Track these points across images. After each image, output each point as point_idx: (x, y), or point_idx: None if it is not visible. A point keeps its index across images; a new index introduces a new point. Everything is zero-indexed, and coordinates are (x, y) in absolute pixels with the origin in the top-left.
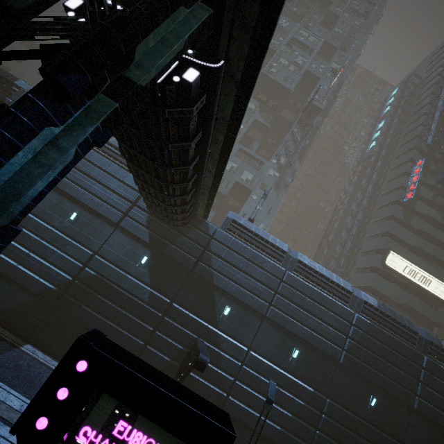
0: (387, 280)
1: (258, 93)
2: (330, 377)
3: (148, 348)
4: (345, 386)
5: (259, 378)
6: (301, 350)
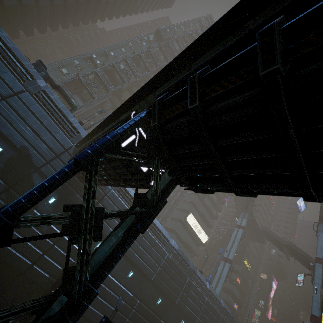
0: (183, 227)
1: None
2: (144, 288)
3: (34, 267)
4: (149, 293)
5: (106, 289)
6: (134, 272)
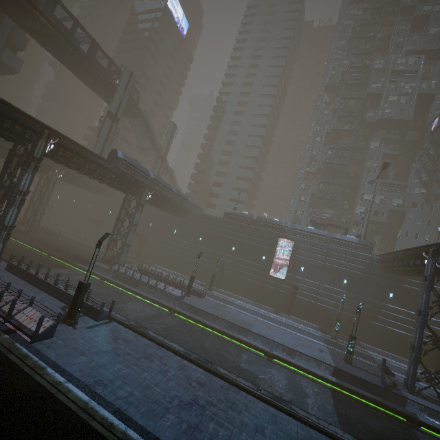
0: None
1: (376, 130)
2: None
3: None
4: None
5: None
6: None
